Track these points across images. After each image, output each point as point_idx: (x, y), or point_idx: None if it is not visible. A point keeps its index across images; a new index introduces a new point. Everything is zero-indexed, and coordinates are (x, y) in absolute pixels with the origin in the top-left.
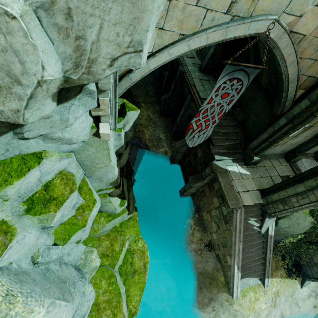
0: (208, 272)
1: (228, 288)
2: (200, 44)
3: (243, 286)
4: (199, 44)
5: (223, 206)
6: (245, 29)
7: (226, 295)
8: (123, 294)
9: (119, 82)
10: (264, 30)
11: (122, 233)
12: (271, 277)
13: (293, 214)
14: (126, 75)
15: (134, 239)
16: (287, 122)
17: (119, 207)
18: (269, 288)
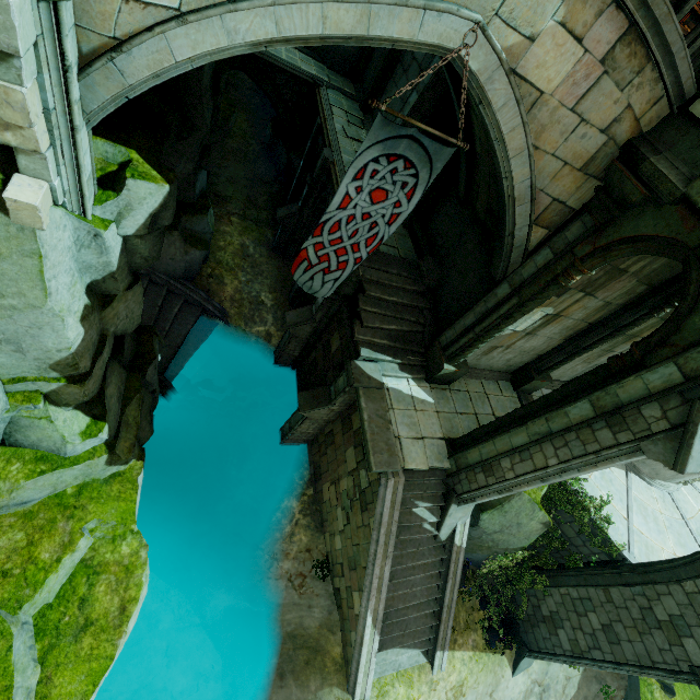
0: (308, 632)
1: (346, 676)
2: (309, 31)
3: (384, 670)
4: (305, 29)
5: (362, 469)
6: (414, 26)
7: (340, 693)
8: (24, 693)
9: (86, 70)
10: (455, 43)
11: (78, 513)
12: (452, 648)
13: (511, 503)
14: (105, 54)
15: (113, 534)
16: (510, 294)
17: (77, 440)
18: (442, 676)
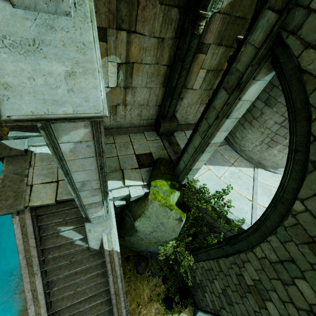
0: None
1: None
2: None
3: None
4: None
5: None
6: None
7: None
8: None
9: None
10: None
11: None
12: None
13: (149, 210)
14: None
15: None
16: None
17: None
18: None
